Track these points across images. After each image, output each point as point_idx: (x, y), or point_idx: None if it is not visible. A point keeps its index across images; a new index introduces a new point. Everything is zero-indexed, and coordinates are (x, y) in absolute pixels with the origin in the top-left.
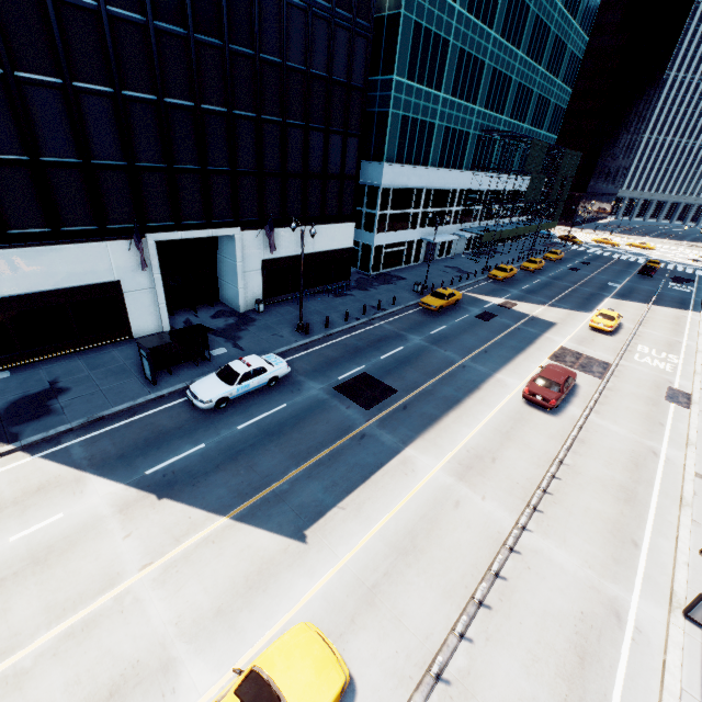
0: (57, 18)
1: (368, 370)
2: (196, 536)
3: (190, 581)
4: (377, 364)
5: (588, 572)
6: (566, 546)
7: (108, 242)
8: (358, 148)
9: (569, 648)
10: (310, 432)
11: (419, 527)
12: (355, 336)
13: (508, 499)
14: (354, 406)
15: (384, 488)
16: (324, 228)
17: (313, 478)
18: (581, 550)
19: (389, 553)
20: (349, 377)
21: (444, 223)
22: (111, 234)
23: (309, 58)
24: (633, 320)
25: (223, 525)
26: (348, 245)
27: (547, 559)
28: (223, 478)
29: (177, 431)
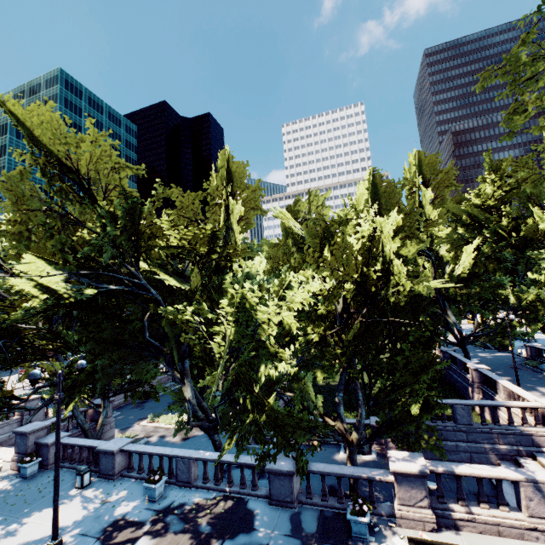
0: None
1: None
2: None
3: None
4: None
5: None
6: None
7: None
8: None
9: None
10: None
11: None
12: None
13: None
14: None
15: None
16: None
17: None
18: None
19: None
20: None
21: None
22: None
23: None
24: None
25: None
26: None
27: None
28: None
29: None
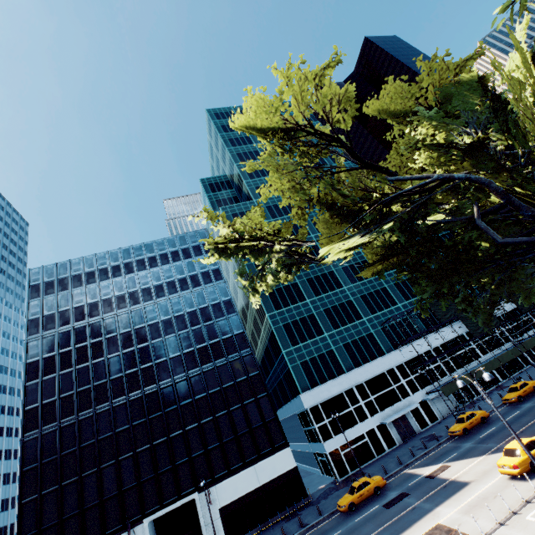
0: (117, 438)
1: None
2: None
3: None
4: None
5: None
6: None
7: (125, 533)
8: (269, 400)
9: None
10: None
11: None
12: None
13: None
14: None
15: None
16: (263, 463)
17: None
18: None
19: None
20: None
21: (401, 397)
22: (127, 526)
23: (220, 383)
24: None
25: None
26: (291, 466)
27: None
28: None
29: None
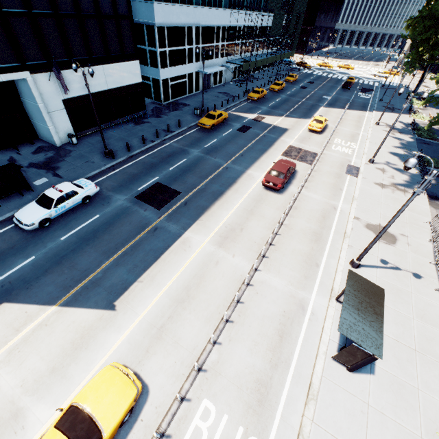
0: None
1: (160, 180)
2: (32, 324)
3: (30, 356)
4: (167, 175)
5: (290, 287)
6: (279, 275)
7: None
8: None
9: (275, 333)
10: (118, 233)
11: (192, 283)
12: (151, 155)
13: (248, 253)
14: (150, 208)
15: (170, 262)
16: (112, 67)
17: (120, 265)
18: (288, 275)
19: (172, 304)
20: (146, 188)
21: (214, 56)
22: None
23: None
24: (334, 122)
25: (53, 312)
26: (137, 80)
27: (268, 285)
28: (51, 279)
29: (10, 251)
